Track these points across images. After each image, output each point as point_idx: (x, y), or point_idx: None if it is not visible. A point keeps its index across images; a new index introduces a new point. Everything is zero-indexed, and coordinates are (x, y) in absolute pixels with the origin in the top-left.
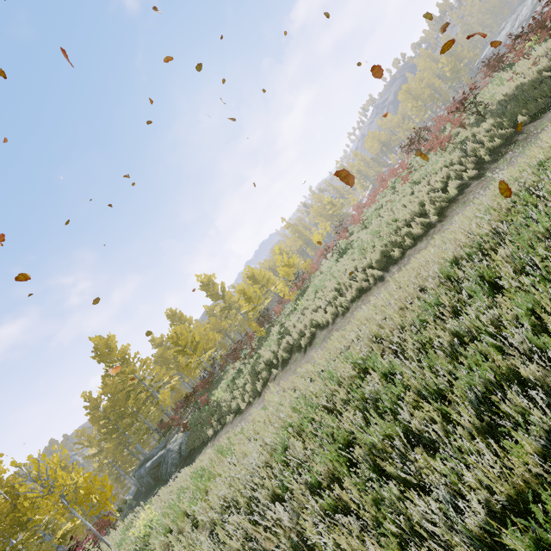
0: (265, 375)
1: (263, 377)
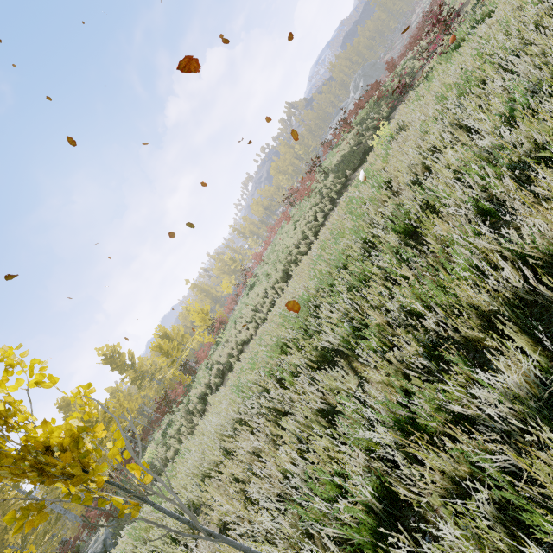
0: (201, 407)
1: (199, 409)
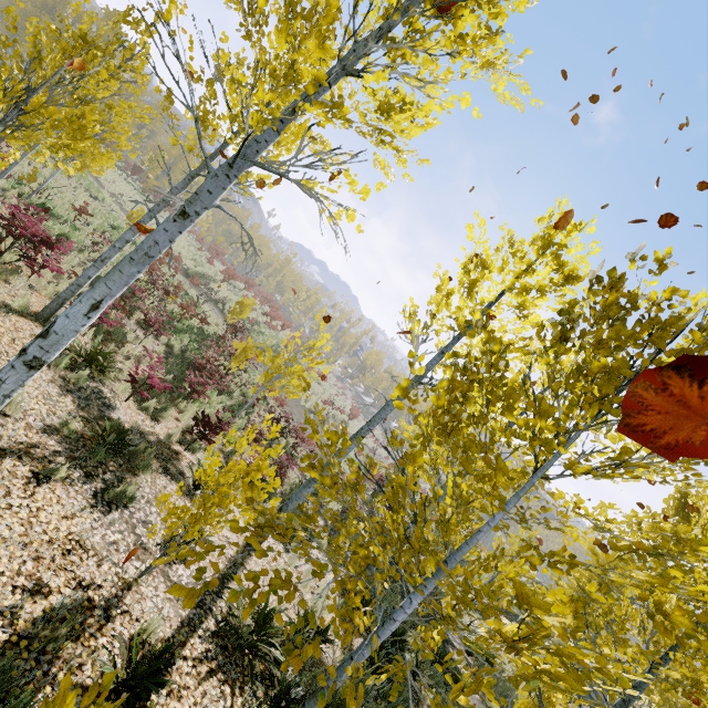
0: None
1: None
